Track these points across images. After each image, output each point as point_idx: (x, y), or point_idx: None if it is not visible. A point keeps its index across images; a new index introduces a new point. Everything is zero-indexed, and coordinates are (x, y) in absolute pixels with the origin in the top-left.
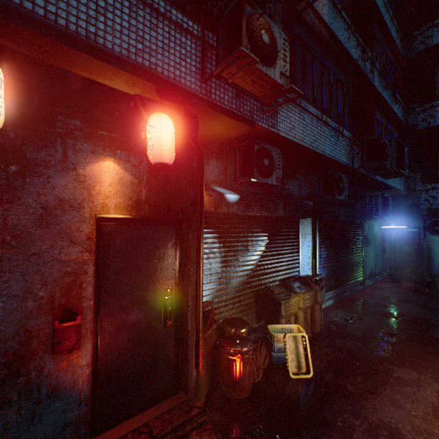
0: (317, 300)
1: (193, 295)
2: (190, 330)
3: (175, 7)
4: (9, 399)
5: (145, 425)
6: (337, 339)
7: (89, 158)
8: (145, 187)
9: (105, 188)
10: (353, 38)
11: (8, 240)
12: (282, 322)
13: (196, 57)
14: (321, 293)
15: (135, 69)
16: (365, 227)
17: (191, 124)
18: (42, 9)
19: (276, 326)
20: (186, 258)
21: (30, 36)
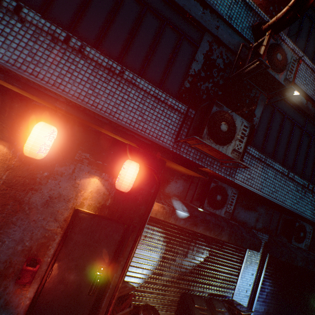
0: None
1: (115, 282)
2: (102, 306)
3: (175, 95)
4: None
5: None
6: None
7: (85, 174)
8: (111, 198)
9: (87, 193)
10: None
11: (26, 209)
12: None
13: (177, 125)
14: None
15: (126, 135)
16: None
17: (160, 163)
18: (92, 101)
19: None
20: (122, 251)
21: (77, 117)
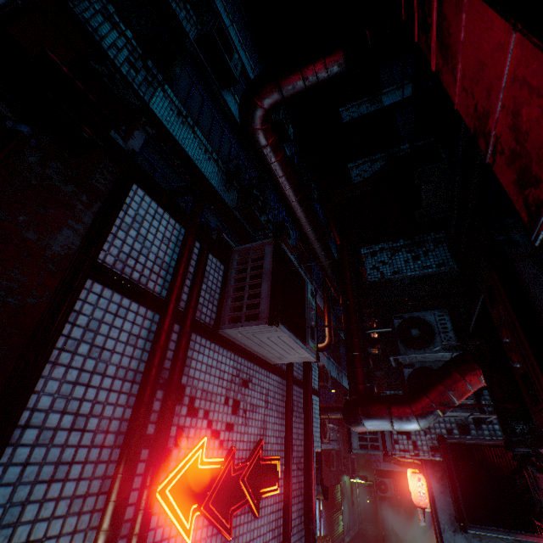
0: None
1: None
2: None
3: None
4: None
5: None
6: None
7: None
8: None
9: None
10: (334, 365)
11: None
12: None
13: None
14: None
15: None
16: (342, 482)
17: None
18: None
19: None
20: None
21: None
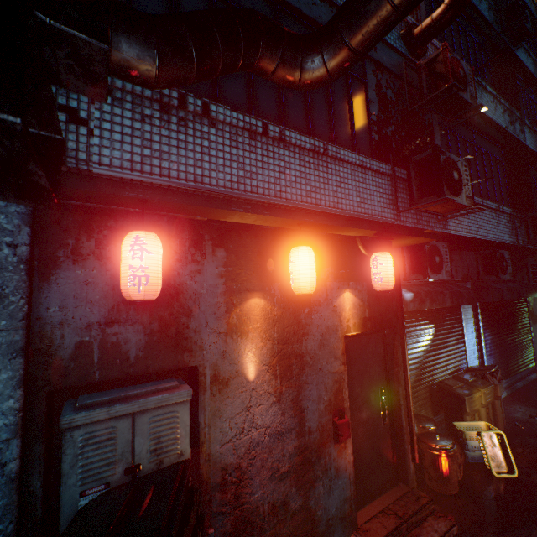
0: (497, 395)
1: (403, 395)
2: (404, 426)
3: (369, 155)
4: (318, 475)
5: (387, 508)
6: (529, 439)
7: (337, 292)
8: (367, 307)
9: (346, 313)
10: (499, 105)
11: (308, 361)
12: (466, 418)
13: (388, 191)
14: (500, 386)
15: (368, 225)
16: (530, 301)
17: (387, 245)
18: (314, 199)
19: (462, 423)
20: (393, 362)
21: (321, 225)
